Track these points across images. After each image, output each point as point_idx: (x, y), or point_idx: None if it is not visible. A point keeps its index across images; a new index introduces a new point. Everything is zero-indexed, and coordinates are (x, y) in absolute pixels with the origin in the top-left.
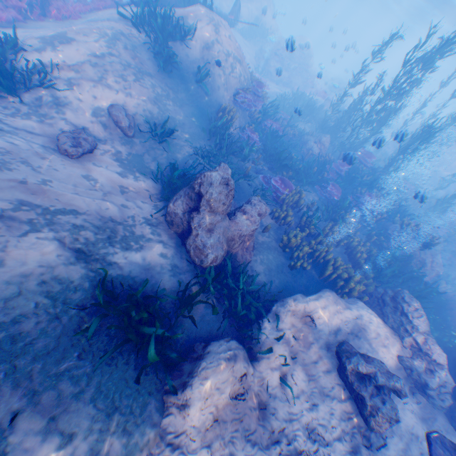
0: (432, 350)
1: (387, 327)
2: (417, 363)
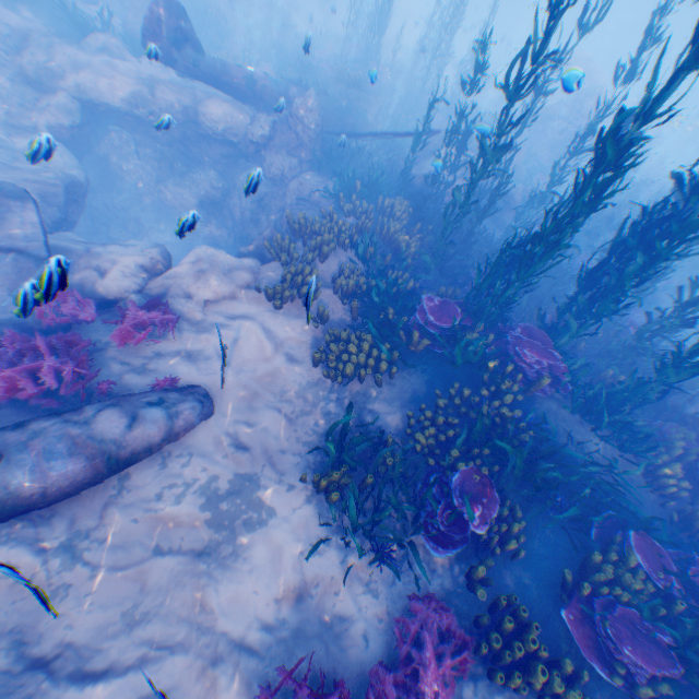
0: None
1: None
2: None
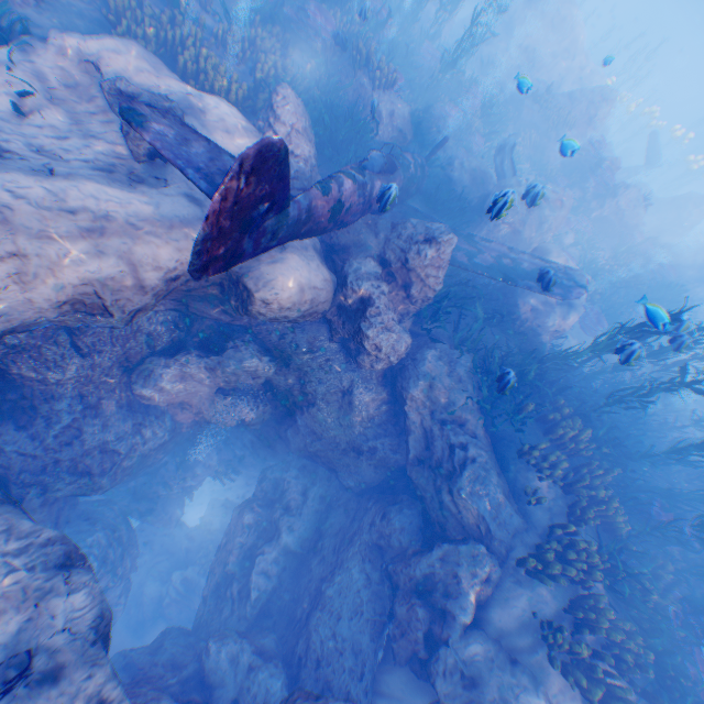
0: (294, 143)
1: (253, 128)
2: None
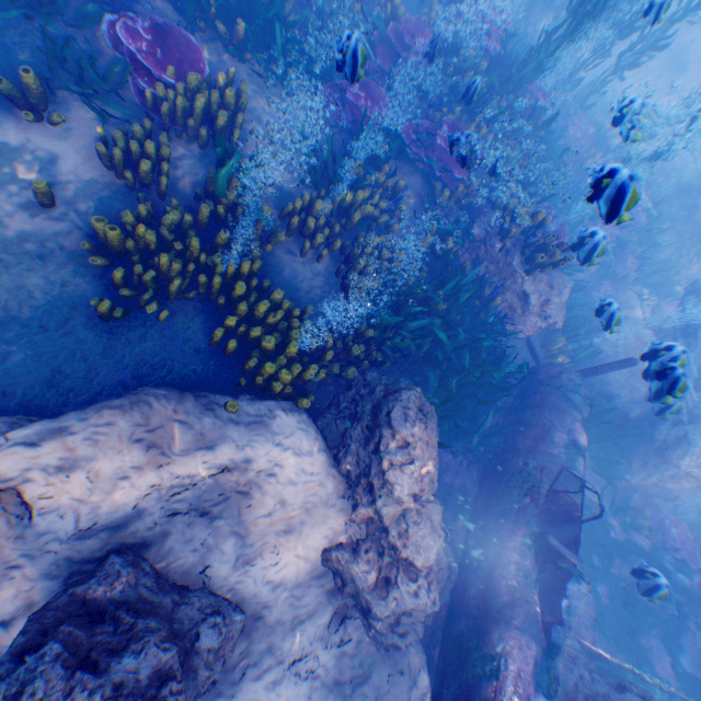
0: (412, 538)
1: (335, 478)
2: (362, 571)
